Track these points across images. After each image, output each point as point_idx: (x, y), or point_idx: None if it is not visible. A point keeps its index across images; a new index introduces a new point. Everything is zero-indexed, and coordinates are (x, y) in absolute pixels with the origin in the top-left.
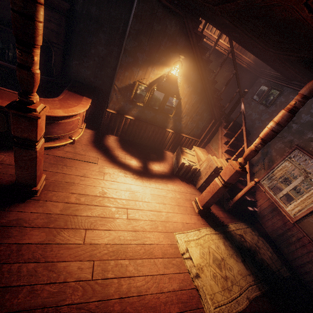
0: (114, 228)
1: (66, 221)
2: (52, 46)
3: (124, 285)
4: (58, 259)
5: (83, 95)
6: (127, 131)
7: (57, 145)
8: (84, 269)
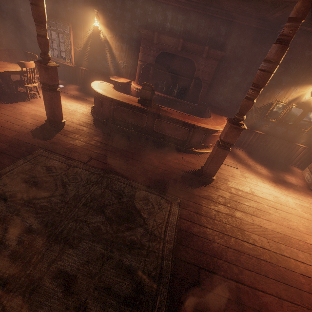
0: (272, 220)
1: (236, 205)
2: (203, 83)
3: (301, 266)
4: (243, 228)
5: (221, 115)
6: (254, 145)
7: (208, 152)
8: (264, 241)
